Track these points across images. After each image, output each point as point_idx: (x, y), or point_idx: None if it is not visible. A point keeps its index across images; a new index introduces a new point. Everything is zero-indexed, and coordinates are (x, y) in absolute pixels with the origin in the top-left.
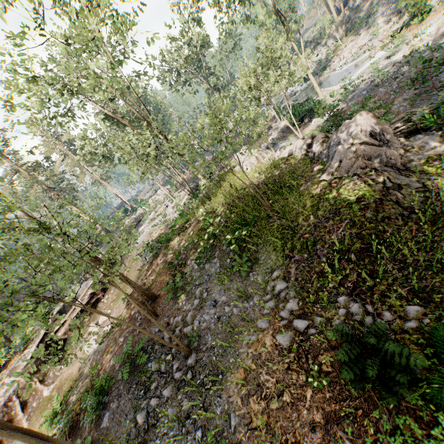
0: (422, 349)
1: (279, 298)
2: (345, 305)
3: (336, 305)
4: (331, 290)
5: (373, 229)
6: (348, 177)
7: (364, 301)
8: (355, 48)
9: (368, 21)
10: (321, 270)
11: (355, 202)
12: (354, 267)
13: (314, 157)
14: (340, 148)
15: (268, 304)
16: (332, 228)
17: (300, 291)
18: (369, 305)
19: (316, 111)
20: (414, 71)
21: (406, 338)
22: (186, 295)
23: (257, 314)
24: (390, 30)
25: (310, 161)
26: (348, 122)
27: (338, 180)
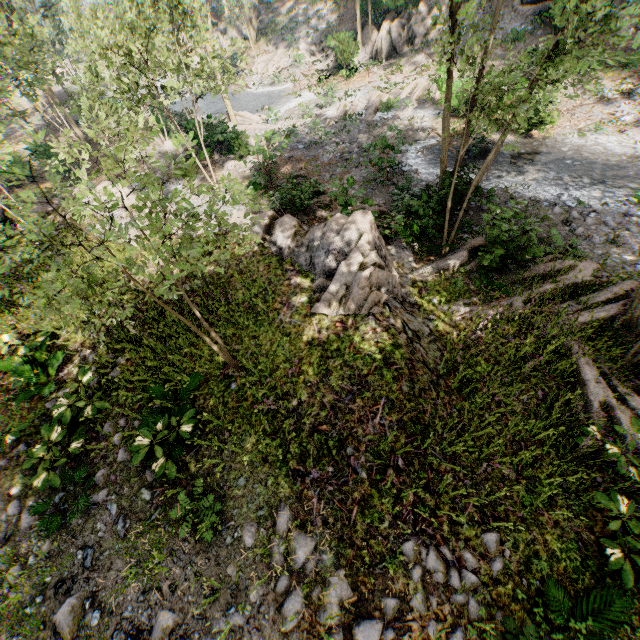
0: (523, 606)
1: (305, 577)
2: (416, 558)
3: (403, 560)
4: (387, 531)
5: (414, 410)
6: (360, 316)
7: (435, 540)
8: (273, 66)
9: (286, 35)
10: (363, 495)
11: (385, 365)
12: (405, 479)
13: (282, 255)
14: (345, 265)
15: (295, 605)
16: (364, 414)
17: (339, 547)
18: (444, 547)
19: (237, 149)
20: (357, 145)
21: (503, 592)
22: (11, 630)
23: (271, 637)
24: (314, 66)
25: (279, 264)
26: (342, 218)
27: (345, 318)
